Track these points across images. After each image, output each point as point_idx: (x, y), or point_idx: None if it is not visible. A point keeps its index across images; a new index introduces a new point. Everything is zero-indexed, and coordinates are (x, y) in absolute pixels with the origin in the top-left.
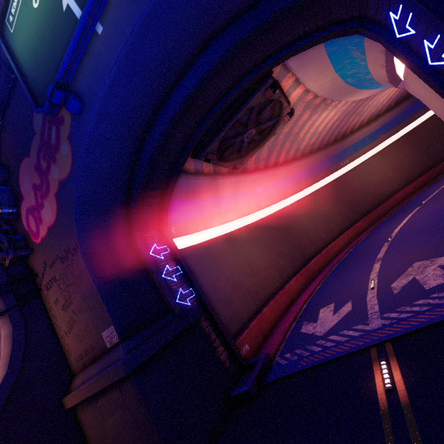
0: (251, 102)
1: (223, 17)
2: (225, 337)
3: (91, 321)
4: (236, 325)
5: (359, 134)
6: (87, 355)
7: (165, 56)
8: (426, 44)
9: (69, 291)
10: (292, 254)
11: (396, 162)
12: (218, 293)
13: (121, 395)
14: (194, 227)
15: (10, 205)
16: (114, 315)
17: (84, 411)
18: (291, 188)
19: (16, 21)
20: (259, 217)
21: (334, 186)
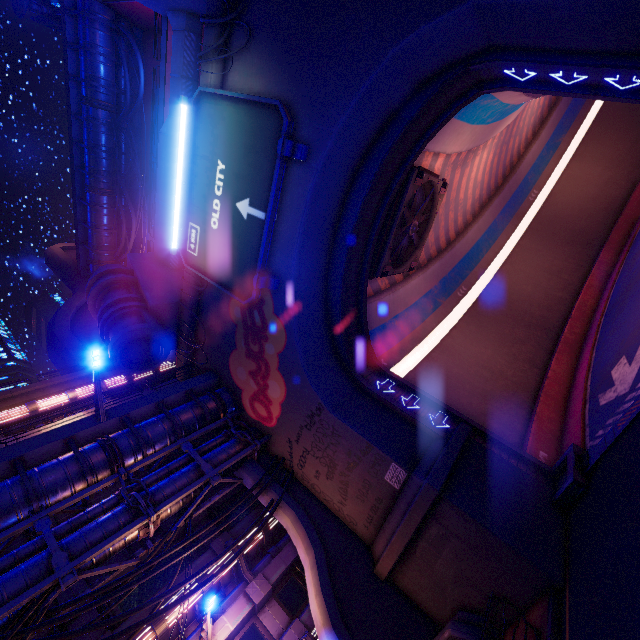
0: (406, 199)
1: (361, 154)
2: (510, 448)
3: (367, 472)
4: (512, 437)
5: (530, 154)
6: (376, 513)
7: (328, 207)
8: (553, 76)
9: (328, 454)
10: (532, 335)
11: (605, 156)
12: (470, 409)
13: (439, 526)
14: (400, 352)
15: (232, 403)
16: (389, 452)
17: (403, 573)
18: (482, 259)
19: (199, 246)
20: (463, 311)
21: (537, 229)
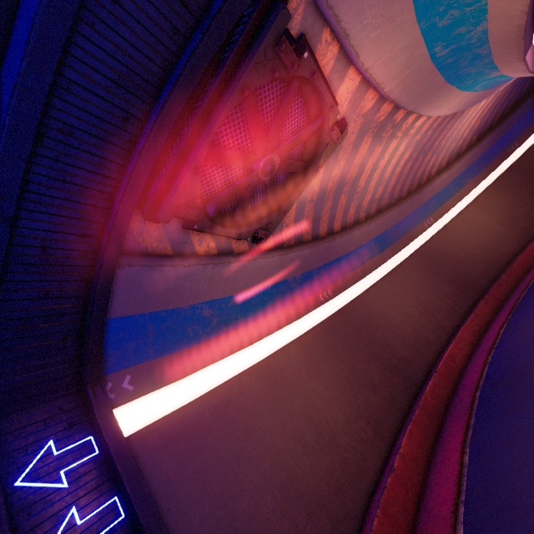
0: (249, 72)
1: None
2: None
3: None
4: None
5: (439, 181)
6: None
7: None
8: None
9: None
10: (388, 381)
11: (502, 212)
12: None
13: None
14: (186, 364)
15: None
16: None
17: None
18: (360, 266)
19: None
20: (318, 319)
21: (423, 257)
